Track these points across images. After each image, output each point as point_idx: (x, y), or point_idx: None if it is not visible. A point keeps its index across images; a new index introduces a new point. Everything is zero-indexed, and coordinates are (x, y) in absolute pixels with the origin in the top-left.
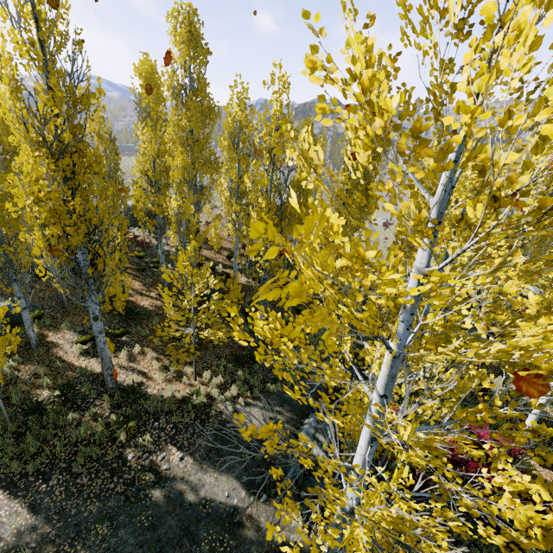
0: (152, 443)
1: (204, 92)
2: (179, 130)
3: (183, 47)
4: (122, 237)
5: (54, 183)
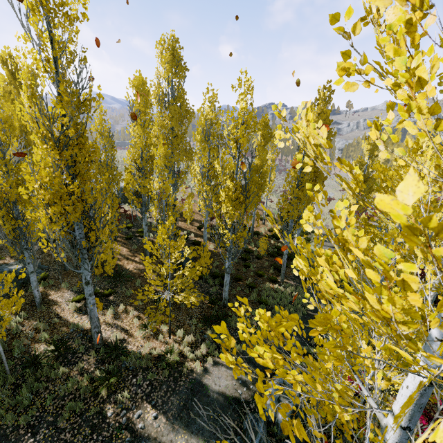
0: (130, 400)
1: (182, 98)
2: (162, 128)
3: (167, 66)
4: (113, 212)
5: (59, 170)
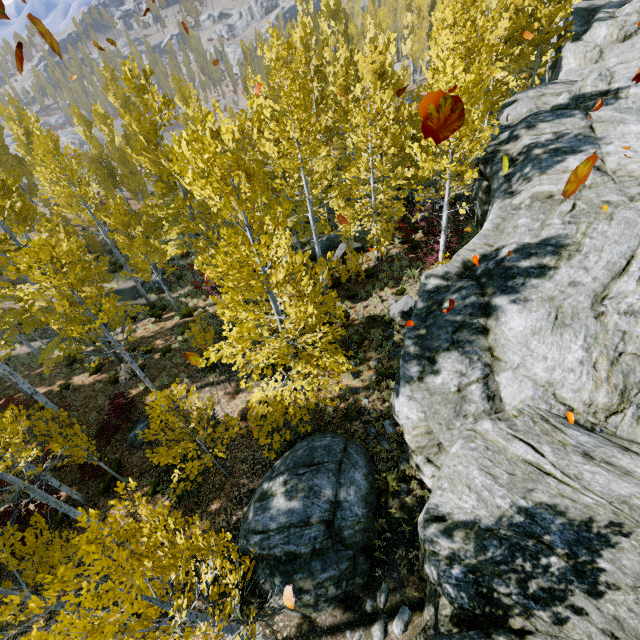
0: None
1: None
2: None
3: None
4: None
5: None
